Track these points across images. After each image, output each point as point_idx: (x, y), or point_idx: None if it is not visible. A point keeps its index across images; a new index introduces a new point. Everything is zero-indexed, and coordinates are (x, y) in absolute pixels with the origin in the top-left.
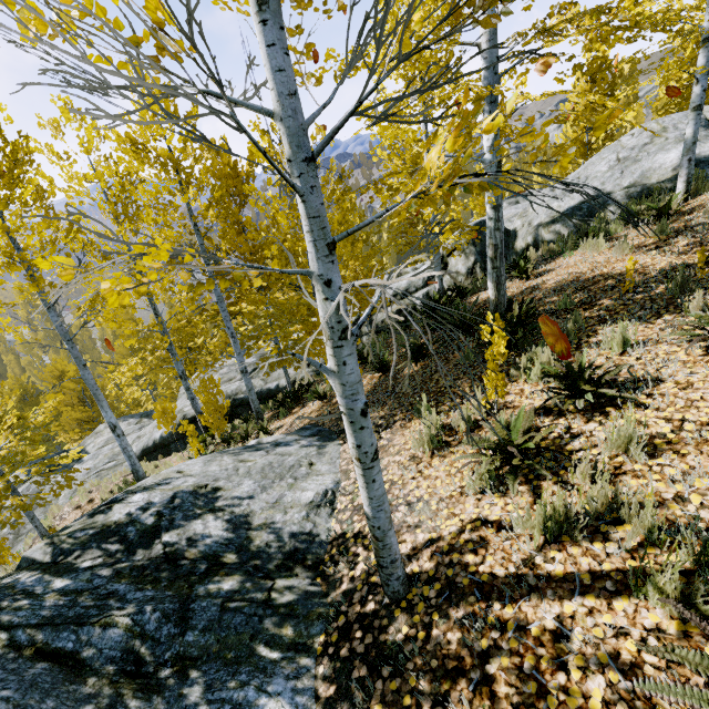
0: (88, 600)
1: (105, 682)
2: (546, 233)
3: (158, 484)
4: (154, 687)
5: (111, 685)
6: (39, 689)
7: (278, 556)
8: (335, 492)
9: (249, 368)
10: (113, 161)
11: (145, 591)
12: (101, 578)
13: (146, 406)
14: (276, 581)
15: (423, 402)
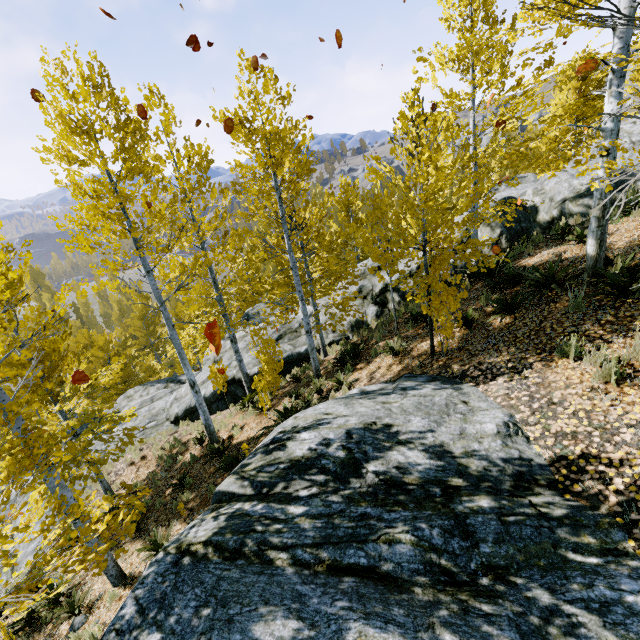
0: (345, 522)
1: (434, 591)
2: (574, 206)
3: (318, 424)
4: (489, 593)
5: (442, 593)
6: (372, 599)
7: (506, 478)
8: (515, 423)
9: (275, 334)
10: (190, 143)
11: (398, 511)
12: (337, 504)
13: (160, 373)
14: (528, 498)
15: (571, 343)
